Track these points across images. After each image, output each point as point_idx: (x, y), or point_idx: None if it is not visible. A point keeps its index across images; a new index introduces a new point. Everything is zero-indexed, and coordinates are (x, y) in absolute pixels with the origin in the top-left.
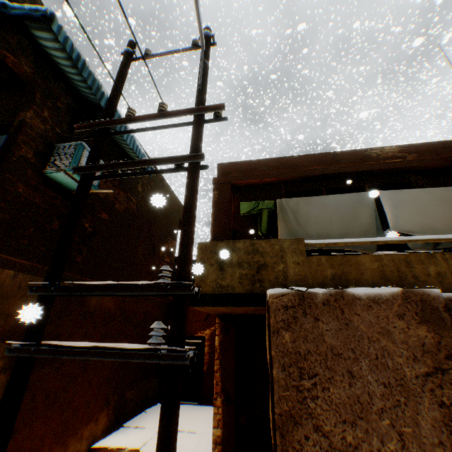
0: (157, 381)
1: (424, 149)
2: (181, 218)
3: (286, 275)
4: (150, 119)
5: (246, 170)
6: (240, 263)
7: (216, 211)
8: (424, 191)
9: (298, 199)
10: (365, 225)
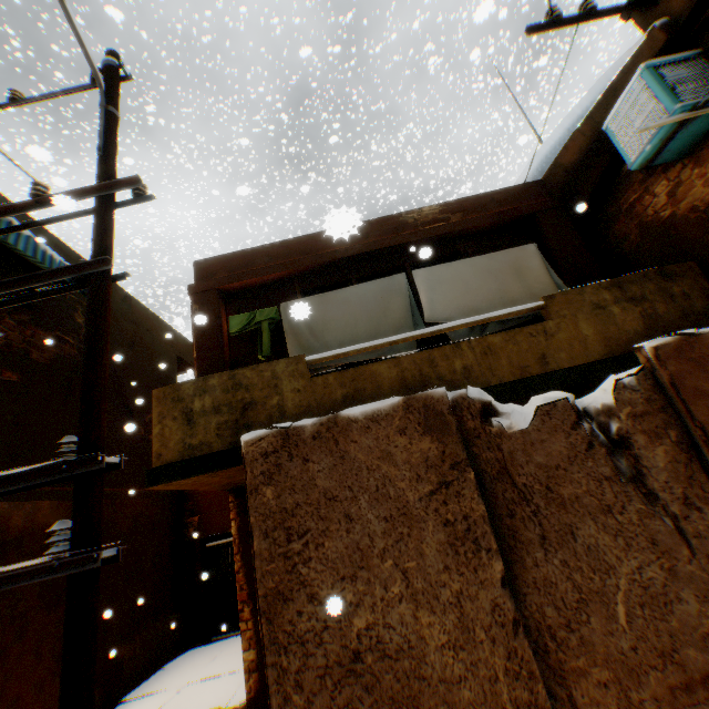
0: (179, 616)
1: (470, 205)
2: (179, 354)
3: (283, 411)
4: (21, 211)
5: (238, 266)
6: (217, 408)
7: (199, 336)
8: (466, 263)
9: (310, 299)
10: (399, 320)
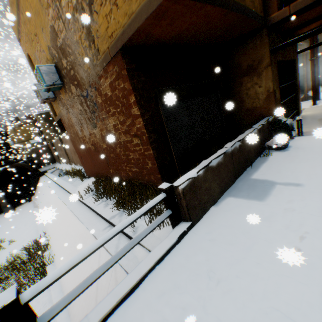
0: None
1: None
2: None
3: None
4: None
5: None
6: None
7: None
8: None
9: None
10: None
